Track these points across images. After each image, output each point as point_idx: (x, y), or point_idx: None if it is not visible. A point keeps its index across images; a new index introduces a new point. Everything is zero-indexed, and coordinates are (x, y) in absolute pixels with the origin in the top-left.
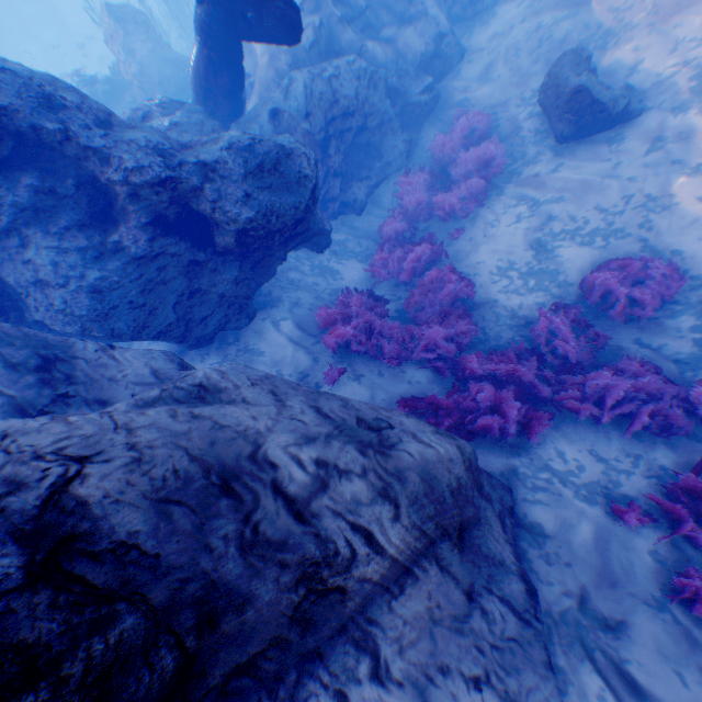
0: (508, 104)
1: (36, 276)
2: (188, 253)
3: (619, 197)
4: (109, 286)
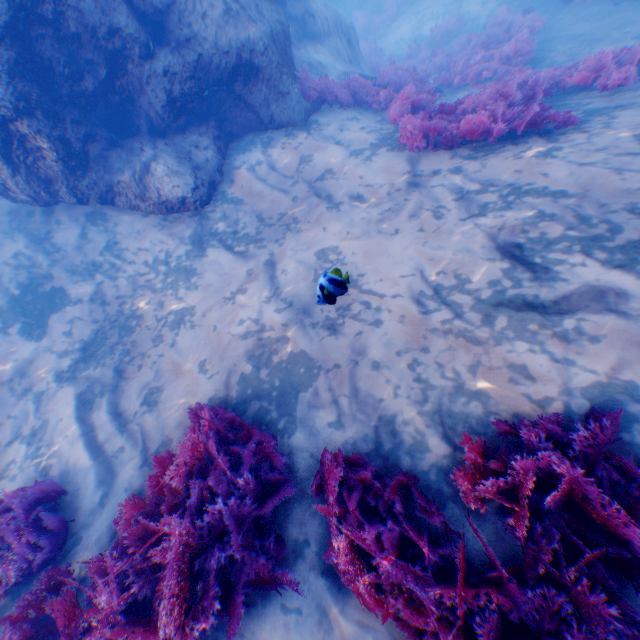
0: None
1: None
2: None
3: None
4: None
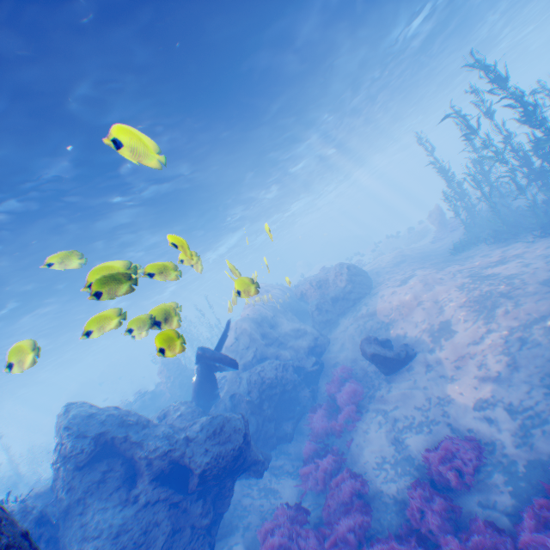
0: (357, 359)
1: (82, 530)
2: (173, 494)
3: (424, 399)
4: (121, 530)
